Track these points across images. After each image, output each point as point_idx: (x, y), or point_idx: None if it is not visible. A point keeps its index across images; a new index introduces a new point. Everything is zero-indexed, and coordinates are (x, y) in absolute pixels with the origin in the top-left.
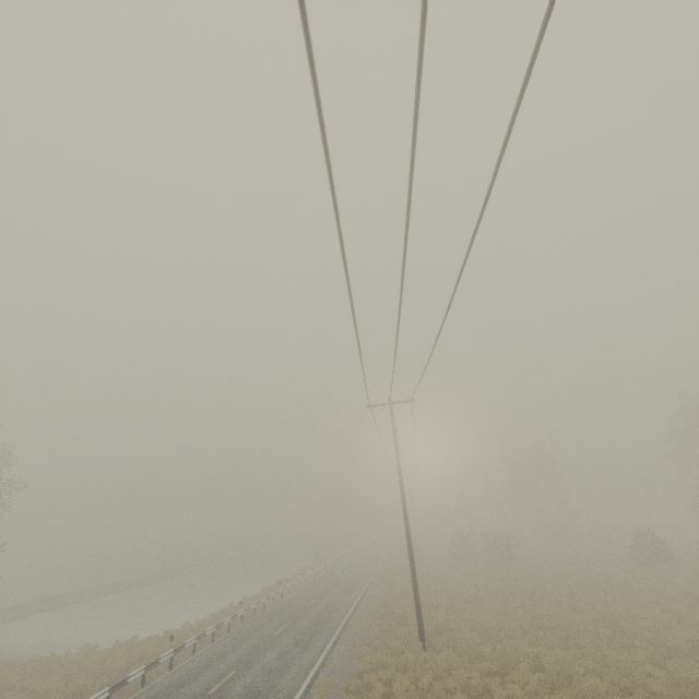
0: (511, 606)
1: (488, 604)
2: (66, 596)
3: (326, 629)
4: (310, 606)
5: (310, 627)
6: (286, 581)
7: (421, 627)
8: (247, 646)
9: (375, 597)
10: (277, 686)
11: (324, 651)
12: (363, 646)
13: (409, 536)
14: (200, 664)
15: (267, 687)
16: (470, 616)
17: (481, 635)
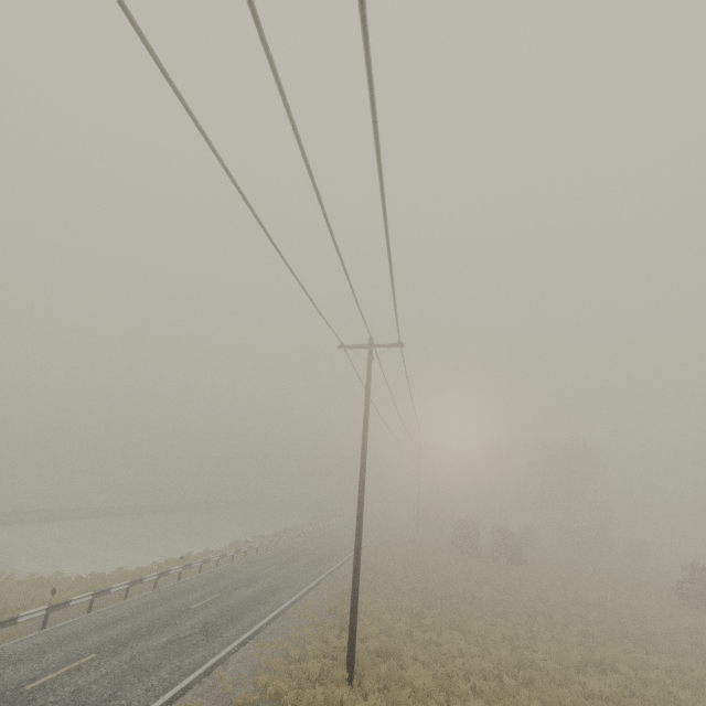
0: (497, 635)
1: (468, 624)
2: (59, 512)
3: (253, 613)
4: (262, 576)
5: (238, 606)
6: (263, 538)
7: (350, 651)
8: (148, 616)
9: (341, 579)
10: (117, 699)
11: (226, 649)
12: (280, 651)
13: (359, 526)
14: (74, 631)
15: (102, 697)
16: (438, 636)
17: (439, 675)
